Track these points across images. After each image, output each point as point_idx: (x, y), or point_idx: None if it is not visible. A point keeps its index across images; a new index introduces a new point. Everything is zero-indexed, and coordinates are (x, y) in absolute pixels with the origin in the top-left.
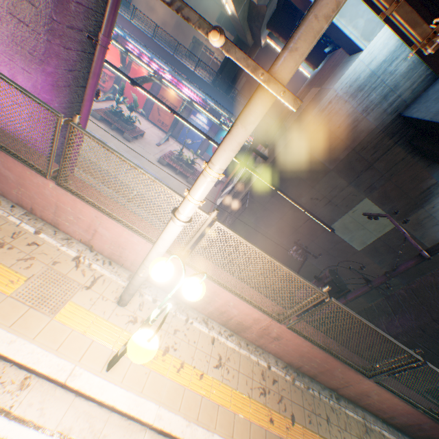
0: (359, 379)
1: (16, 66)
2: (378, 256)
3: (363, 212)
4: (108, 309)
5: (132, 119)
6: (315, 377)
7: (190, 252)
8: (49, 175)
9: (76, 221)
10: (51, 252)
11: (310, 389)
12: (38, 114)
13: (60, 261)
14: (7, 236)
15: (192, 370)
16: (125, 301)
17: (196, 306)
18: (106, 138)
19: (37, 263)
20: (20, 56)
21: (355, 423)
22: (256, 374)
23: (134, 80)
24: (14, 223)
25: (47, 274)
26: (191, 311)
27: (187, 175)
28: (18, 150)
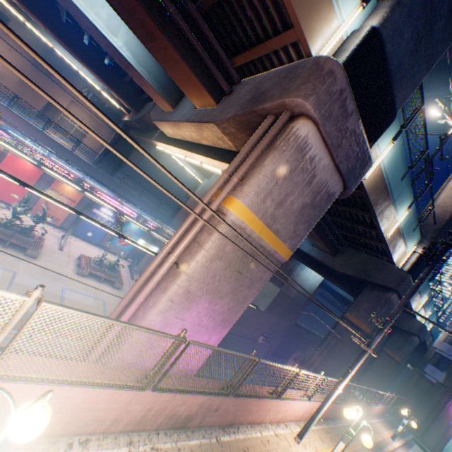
0: (341, 406)
1: (215, 331)
2: (272, 310)
3: (265, 287)
4: (299, 448)
5: (34, 229)
6: (329, 417)
7: (313, 394)
8: (277, 397)
9: (272, 412)
10: (272, 438)
11: (331, 424)
12: (211, 351)
13: (277, 441)
14: (264, 446)
15: (324, 450)
16: (302, 438)
17: (301, 418)
18: (10, 265)
19: (278, 449)
20: (221, 325)
21: (342, 427)
22: (326, 433)
23: (123, 233)
24: (256, 436)
25: (283, 451)
26: (301, 422)
27: (115, 281)
28: (256, 390)
